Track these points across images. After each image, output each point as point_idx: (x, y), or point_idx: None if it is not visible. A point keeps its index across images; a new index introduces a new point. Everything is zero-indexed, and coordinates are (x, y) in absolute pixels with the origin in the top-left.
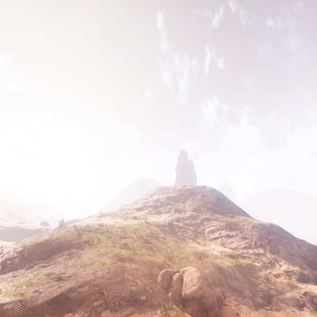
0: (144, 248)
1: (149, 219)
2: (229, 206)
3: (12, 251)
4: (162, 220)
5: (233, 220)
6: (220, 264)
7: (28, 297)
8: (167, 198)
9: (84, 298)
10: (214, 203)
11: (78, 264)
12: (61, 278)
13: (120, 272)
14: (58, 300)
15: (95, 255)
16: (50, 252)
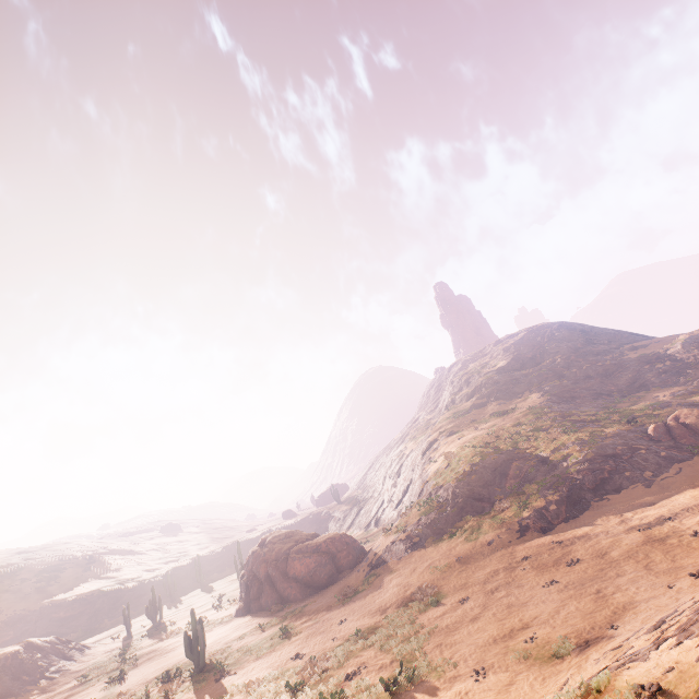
0: (585, 427)
1: (522, 406)
2: (611, 336)
3: (456, 489)
4: (539, 399)
5: (641, 352)
6: (694, 401)
7: (556, 497)
8: (500, 372)
9: (610, 475)
10: (585, 343)
11: (552, 464)
12: (556, 477)
13: (608, 448)
14: (586, 488)
15: (555, 451)
16: (500, 472)
